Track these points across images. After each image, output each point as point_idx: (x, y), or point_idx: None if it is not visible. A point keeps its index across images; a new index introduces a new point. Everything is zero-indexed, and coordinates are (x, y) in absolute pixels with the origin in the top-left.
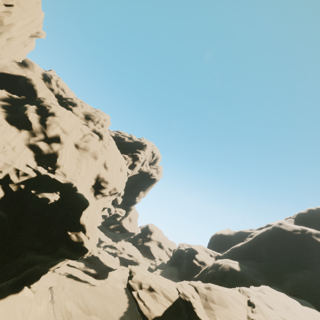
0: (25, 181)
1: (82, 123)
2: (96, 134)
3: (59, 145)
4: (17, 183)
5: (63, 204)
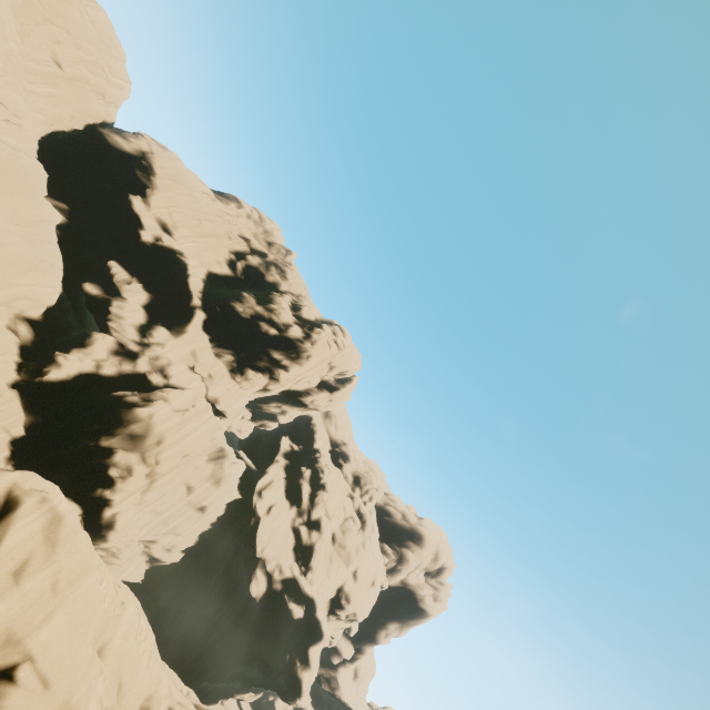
0: (283, 580)
1: (347, 493)
2: (359, 518)
3: (318, 534)
4: (277, 581)
5: (304, 624)
